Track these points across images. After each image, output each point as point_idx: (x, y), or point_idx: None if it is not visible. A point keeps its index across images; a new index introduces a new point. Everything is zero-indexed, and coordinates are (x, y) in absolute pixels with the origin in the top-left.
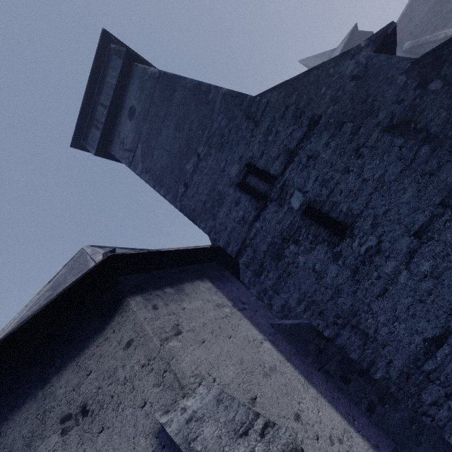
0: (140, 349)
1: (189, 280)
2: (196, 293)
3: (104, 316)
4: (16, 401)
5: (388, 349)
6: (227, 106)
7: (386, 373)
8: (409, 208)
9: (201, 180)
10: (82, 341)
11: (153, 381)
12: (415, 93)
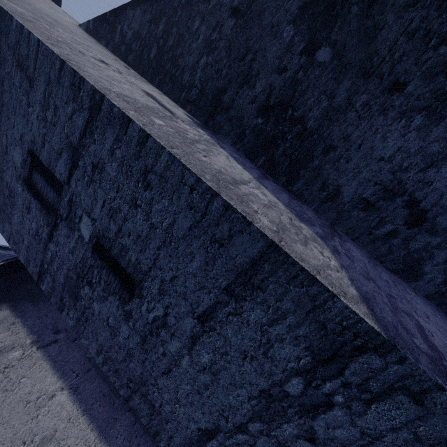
0: None
1: None
2: None
3: None
4: None
5: (170, 425)
6: None
7: (168, 445)
8: (196, 283)
9: None
10: None
11: None
12: (300, 61)
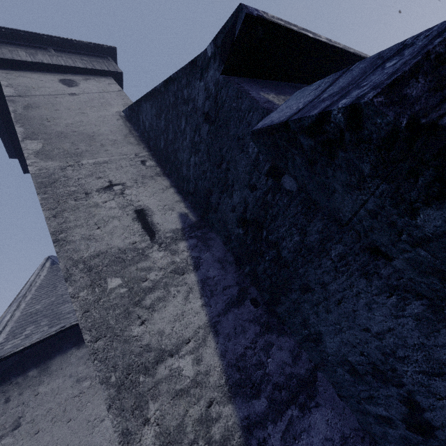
0: None
1: (63, 351)
2: (62, 368)
3: None
4: None
5: None
6: None
7: None
8: None
9: None
10: None
11: None
12: (268, 183)
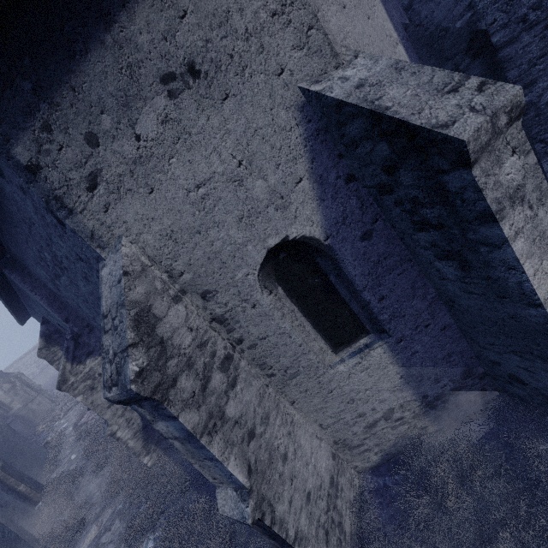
0: None
1: None
2: None
3: None
4: (71, 46)
5: None
6: None
7: (538, 97)
8: None
9: None
10: None
11: (292, 40)
12: None
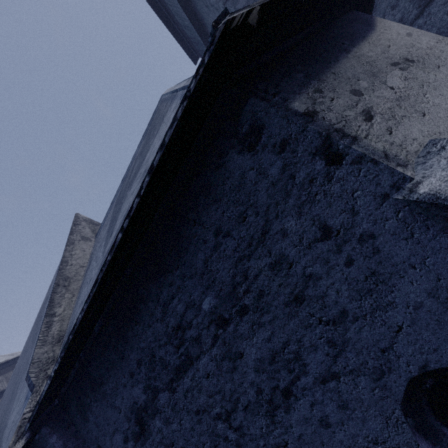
0: (423, 36)
1: None
2: None
3: (365, 24)
4: (327, 59)
5: None
6: None
7: None
8: None
9: None
10: (358, 34)
11: None
12: None
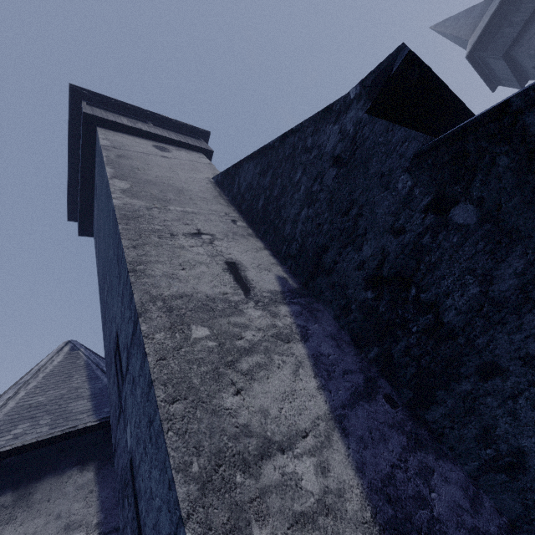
0: None
1: (59, 470)
2: (49, 500)
3: None
4: None
5: None
6: (113, 231)
7: None
8: None
9: (107, 320)
10: None
11: None
12: (425, 221)
